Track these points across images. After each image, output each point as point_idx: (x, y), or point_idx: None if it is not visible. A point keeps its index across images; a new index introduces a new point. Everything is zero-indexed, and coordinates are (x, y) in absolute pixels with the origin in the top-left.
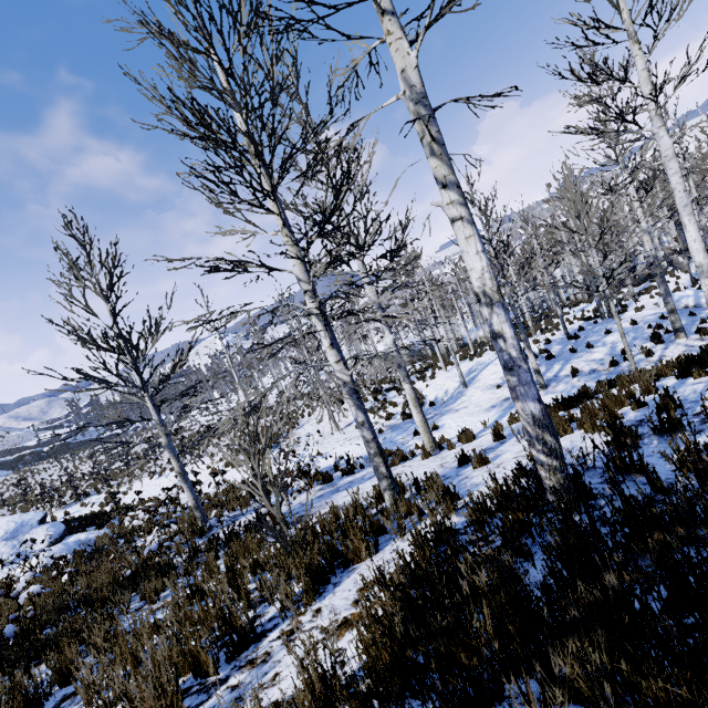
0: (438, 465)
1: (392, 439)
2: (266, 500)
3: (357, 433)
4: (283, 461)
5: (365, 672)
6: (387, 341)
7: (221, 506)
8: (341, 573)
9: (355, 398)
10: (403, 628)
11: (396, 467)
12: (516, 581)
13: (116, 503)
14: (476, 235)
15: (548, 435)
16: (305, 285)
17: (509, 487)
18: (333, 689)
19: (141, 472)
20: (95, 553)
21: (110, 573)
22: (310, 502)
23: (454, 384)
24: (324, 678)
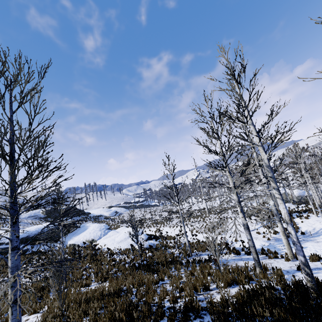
0: (289, 266)
1: (274, 245)
2: (215, 254)
3: (256, 236)
4: (220, 240)
5: (236, 304)
6: (270, 203)
7: (194, 248)
8: (235, 285)
9: (247, 231)
10: (246, 297)
11: (271, 259)
12: (276, 299)
13: (161, 234)
14: (283, 203)
15: (306, 268)
16: (233, 191)
17: (300, 282)
18: (228, 303)
19: (166, 224)
20: (156, 249)
21: (164, 257)
22: (229, 260)
23: (320, 225)
24: (226, 300)
